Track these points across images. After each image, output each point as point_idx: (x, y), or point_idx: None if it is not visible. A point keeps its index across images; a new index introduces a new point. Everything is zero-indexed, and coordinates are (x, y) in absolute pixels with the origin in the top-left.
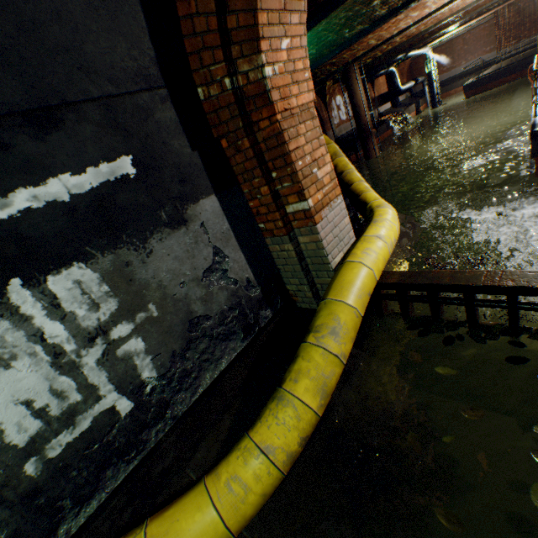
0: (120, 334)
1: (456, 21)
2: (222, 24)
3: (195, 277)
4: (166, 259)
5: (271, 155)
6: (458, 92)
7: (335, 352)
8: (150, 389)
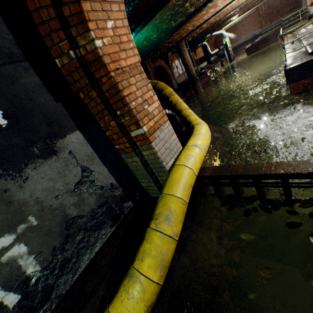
0: (3, 244)
1: (236, 14)
2: (59, 13)
3: (68, 190)
4: (41, 181)
5: (114, 100)
6: (243, 53)
7: (169, 234)
8: (35, 280)
